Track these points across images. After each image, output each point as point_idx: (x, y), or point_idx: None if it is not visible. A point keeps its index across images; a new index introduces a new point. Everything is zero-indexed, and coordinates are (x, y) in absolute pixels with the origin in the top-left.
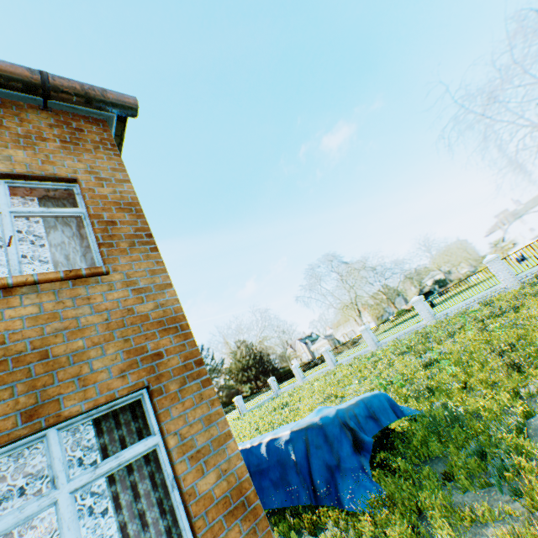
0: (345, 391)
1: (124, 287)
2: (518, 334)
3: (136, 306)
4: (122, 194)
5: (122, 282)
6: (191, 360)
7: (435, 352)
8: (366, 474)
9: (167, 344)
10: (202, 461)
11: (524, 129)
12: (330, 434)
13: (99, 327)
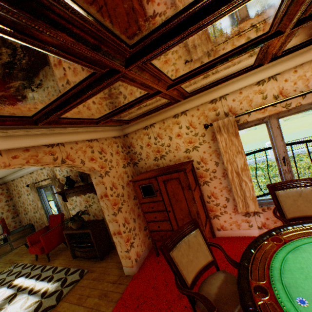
0: None
1: None
2: None
3: None
4: None
5: None
6: None
7: None
8: None
9: None
10: None
11: None
12: None
13: None
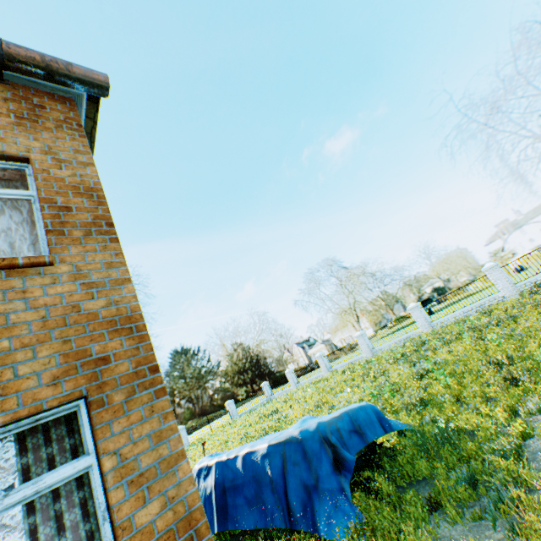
0: (335, 399)
1: (72, 280)
2: (516, 345)
3: (84, 302)
4: (83, 178)
5: (69, 274)
6: (145, 366)
7: (430, 361)
8: (346, 497)
9: (117, 347)
10: (145, 487)
11: (526, 138)
12: (309, 449)
13: (33, 325)
